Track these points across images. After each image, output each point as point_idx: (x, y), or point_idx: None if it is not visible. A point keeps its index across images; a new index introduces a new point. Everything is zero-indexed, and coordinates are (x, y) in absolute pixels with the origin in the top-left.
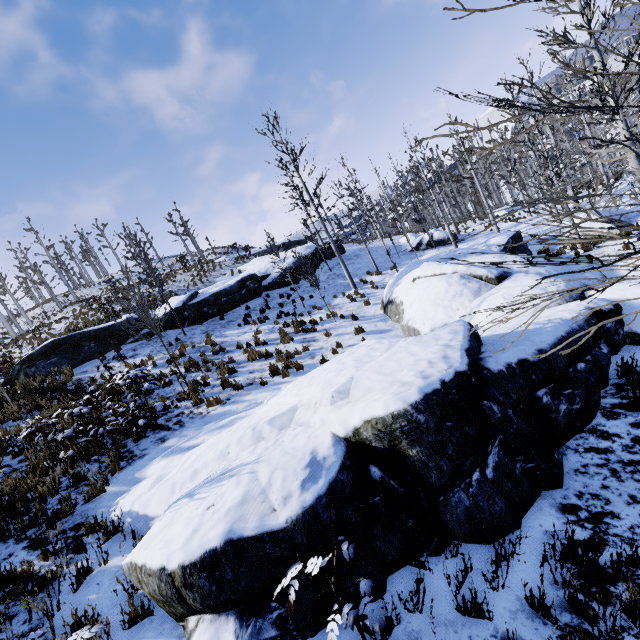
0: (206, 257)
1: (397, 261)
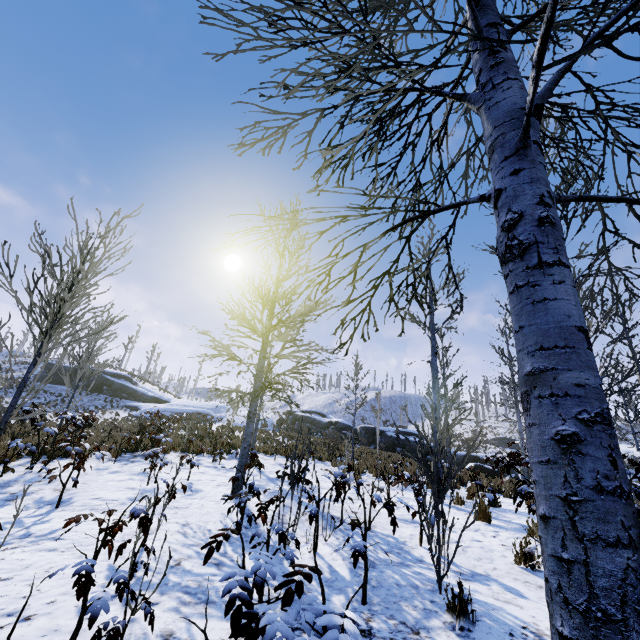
0: None
1: None
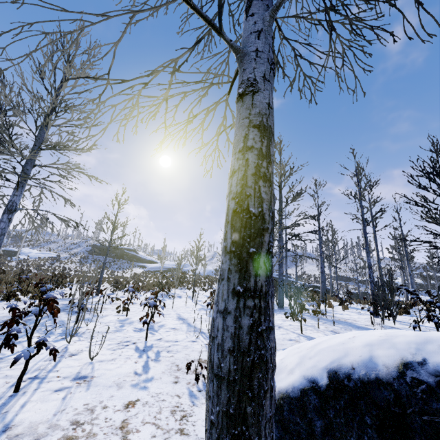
0: None
1: None
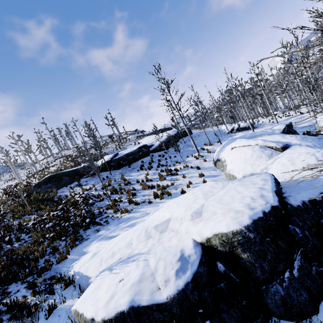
0: (122, 136)
1: (220, 138)
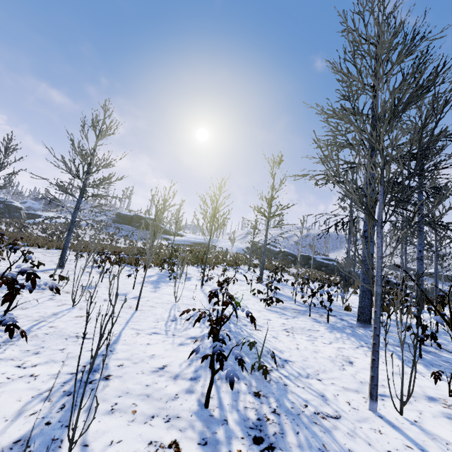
0: None
1: None
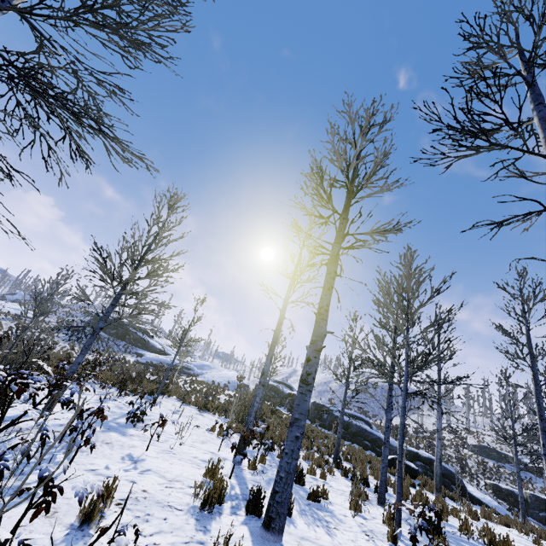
0: None
1: None
